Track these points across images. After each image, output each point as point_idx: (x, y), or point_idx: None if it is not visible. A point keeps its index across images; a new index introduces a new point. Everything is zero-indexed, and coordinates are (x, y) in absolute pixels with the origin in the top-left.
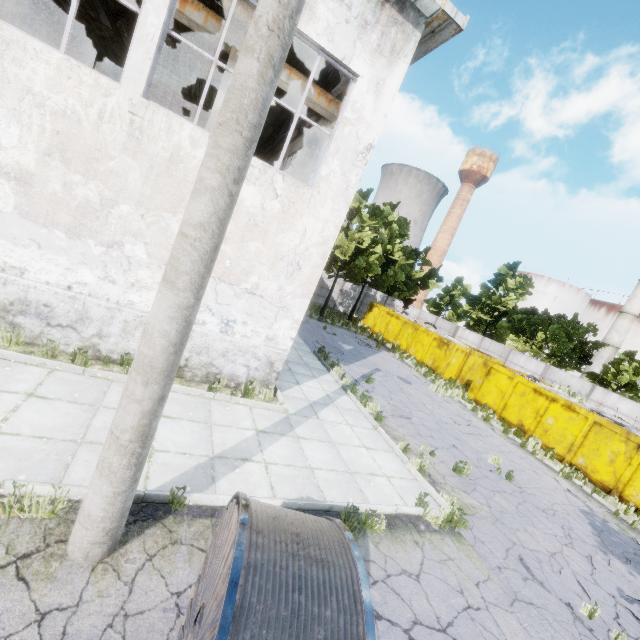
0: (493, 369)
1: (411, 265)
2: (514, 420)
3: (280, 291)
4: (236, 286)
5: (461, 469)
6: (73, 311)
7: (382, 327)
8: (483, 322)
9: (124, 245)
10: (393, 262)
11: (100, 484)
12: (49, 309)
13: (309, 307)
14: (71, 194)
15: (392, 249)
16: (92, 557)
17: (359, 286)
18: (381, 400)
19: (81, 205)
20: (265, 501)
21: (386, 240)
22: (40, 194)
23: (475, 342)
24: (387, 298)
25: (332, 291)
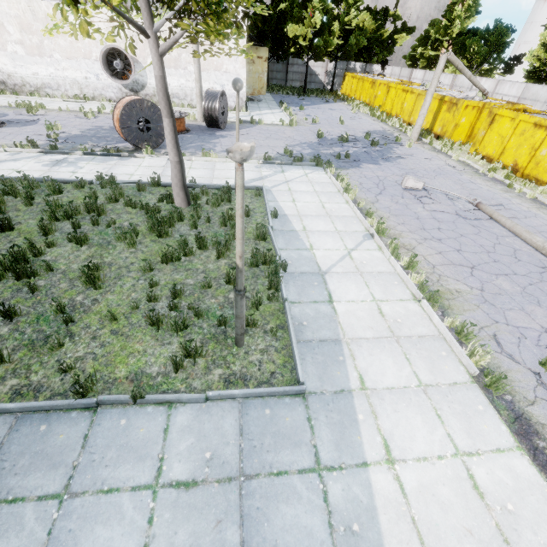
0: (390, 87)
1: (380, 27)
2: (394, 114)
3: (235, 68)
4: (220, 71)
5: (314, 120)
6: (183, 94)
7: (349, 90)
8: (433, 58)
9: (187, 68)
10: (352, 32)
11: (198, 105)
12: (178, 95)
13: (296, 90)
14: (171, 56)
15: (348, 20)
16: (201, 121)
17: (340, 64)
18: (301, 113)
19: (174, 59)
20: (233, 120)
21: (342, 14)
22: (166, 59)
23: (421, 78)
24: (365, 66)
25: (307, 73)
